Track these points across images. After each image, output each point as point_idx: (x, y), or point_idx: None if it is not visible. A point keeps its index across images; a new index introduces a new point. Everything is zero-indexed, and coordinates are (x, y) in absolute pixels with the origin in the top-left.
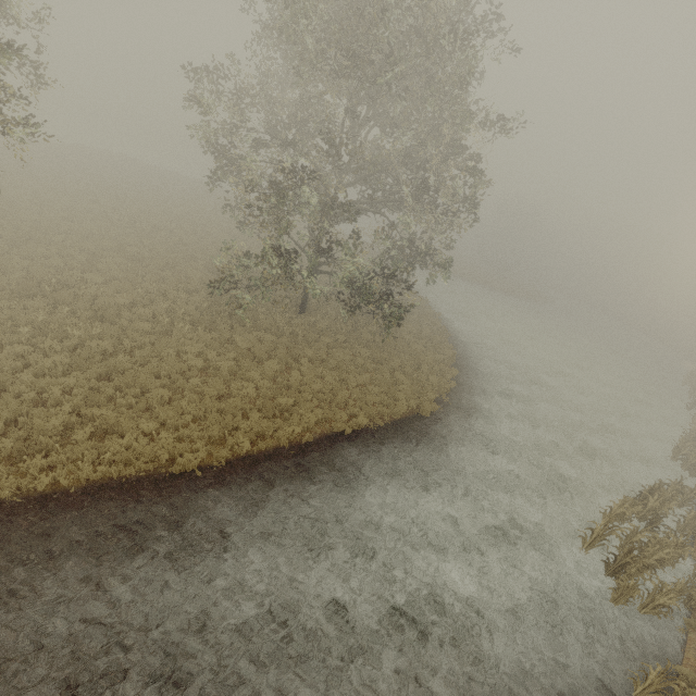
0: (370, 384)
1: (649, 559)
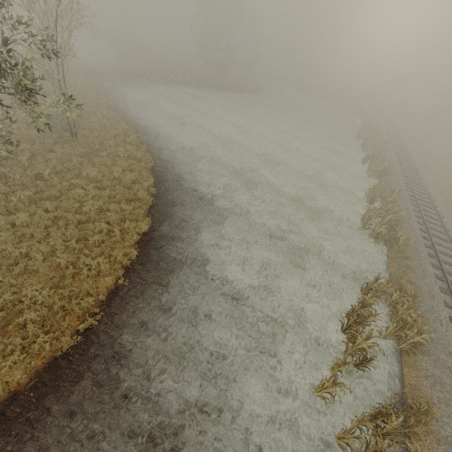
0: None
1: None
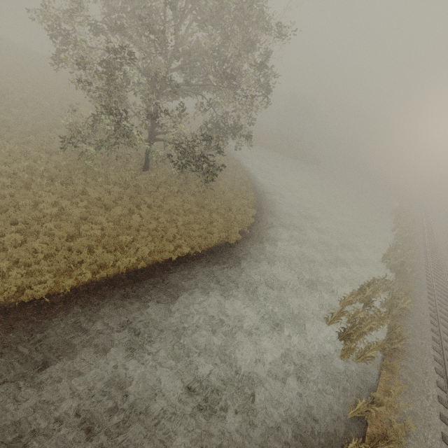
0: (194, 222)
1: (364, 328)
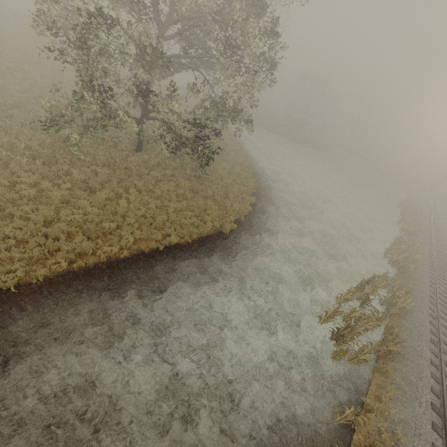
0: (187, 209)
1: (359, 329)
